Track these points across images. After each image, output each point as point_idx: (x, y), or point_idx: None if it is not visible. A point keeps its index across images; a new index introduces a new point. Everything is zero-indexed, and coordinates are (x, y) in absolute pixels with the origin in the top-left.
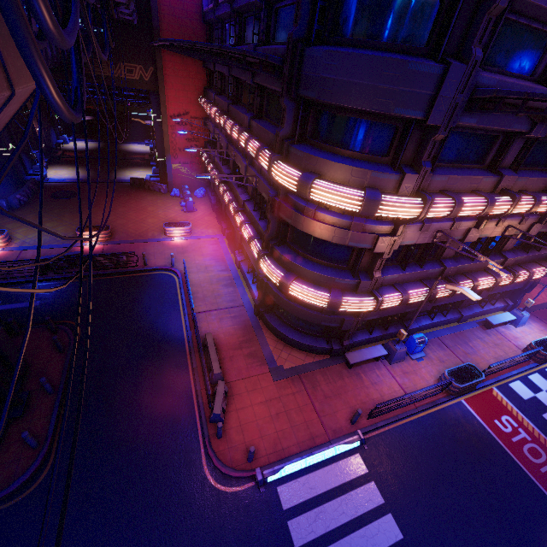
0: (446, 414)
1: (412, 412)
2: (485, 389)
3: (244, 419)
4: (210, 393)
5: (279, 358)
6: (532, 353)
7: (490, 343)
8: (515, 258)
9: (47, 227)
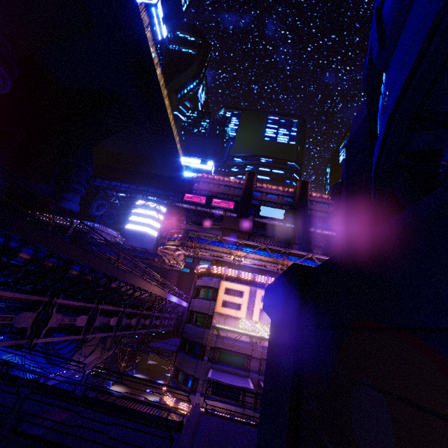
0: None
1: None
2: None
3: None
4: None
5: None
6: None
7: None
8: None
9: None
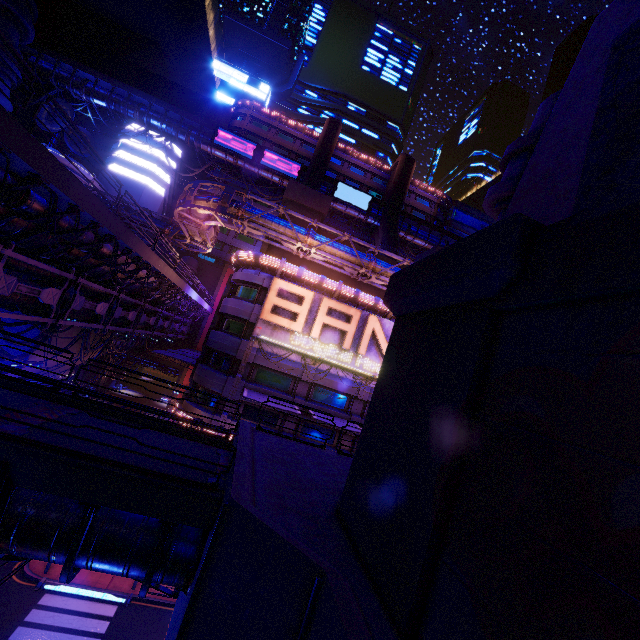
0: None
1: None
2: None
3: None
4: None
5: None
6: None
7: None
8: None
9: None
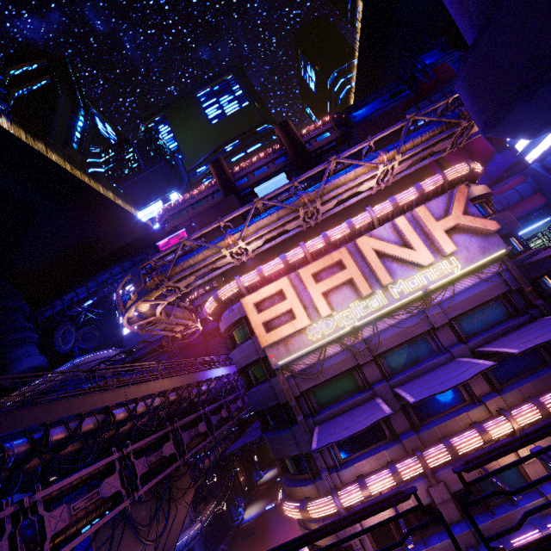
0: None
1: None
2: None
3: None
4: None
5: None
6: None
7: None
8: None
9: None
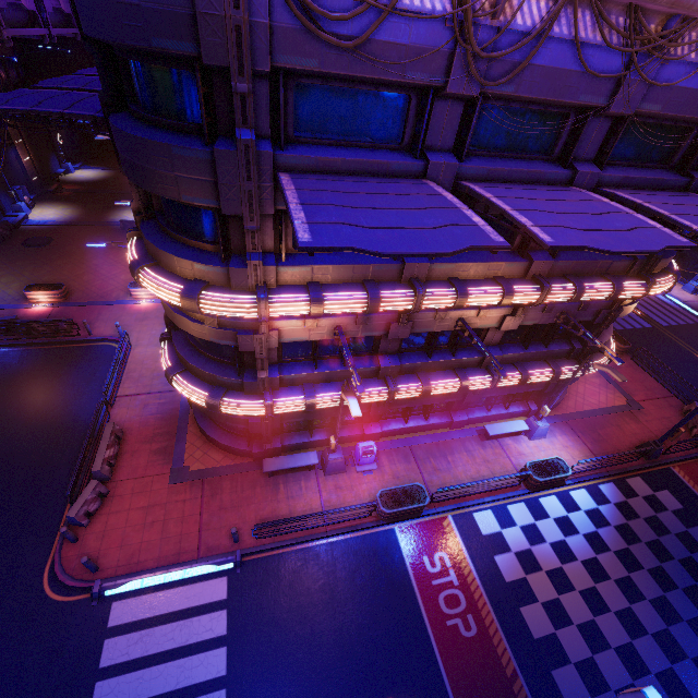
0: (364, 543)
1: (318, 536)
2: (437, 516)
3: (112, 524)
4: (68, 494)
5: (191, 457)
6: (515, 477)
7: (478, 458)
8: (500, 356)
9: (0, 283)
